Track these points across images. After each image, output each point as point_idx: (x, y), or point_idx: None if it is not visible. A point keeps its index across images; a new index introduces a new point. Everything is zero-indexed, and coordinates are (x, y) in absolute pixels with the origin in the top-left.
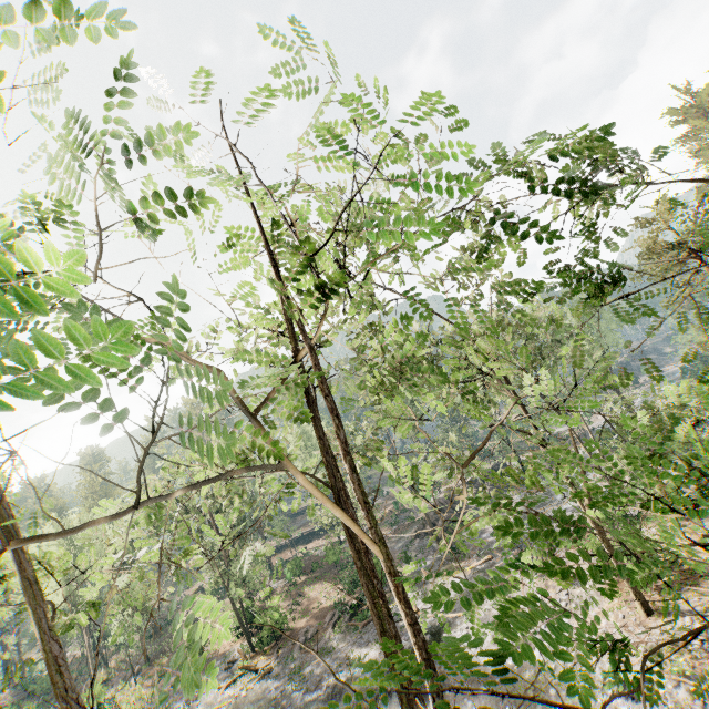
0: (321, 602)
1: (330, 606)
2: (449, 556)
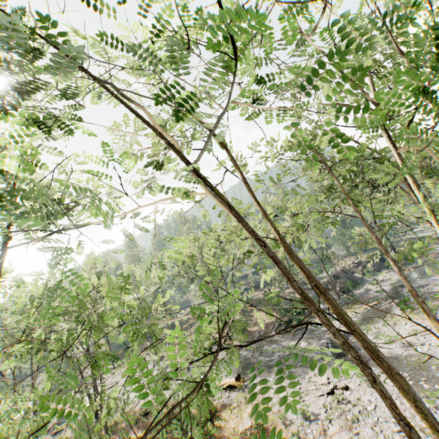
0: (264, 320)
1: (270, 322)
2: (346, 302)
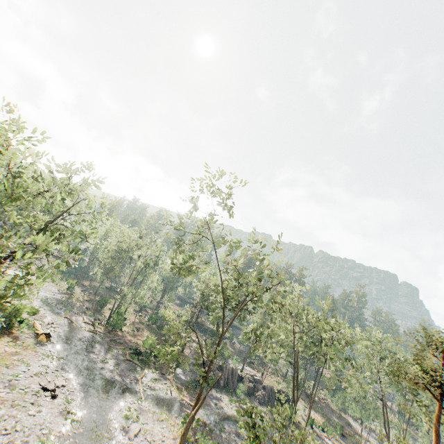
0: (142, 339)
1: (140, 343)
2: (190, 386)
